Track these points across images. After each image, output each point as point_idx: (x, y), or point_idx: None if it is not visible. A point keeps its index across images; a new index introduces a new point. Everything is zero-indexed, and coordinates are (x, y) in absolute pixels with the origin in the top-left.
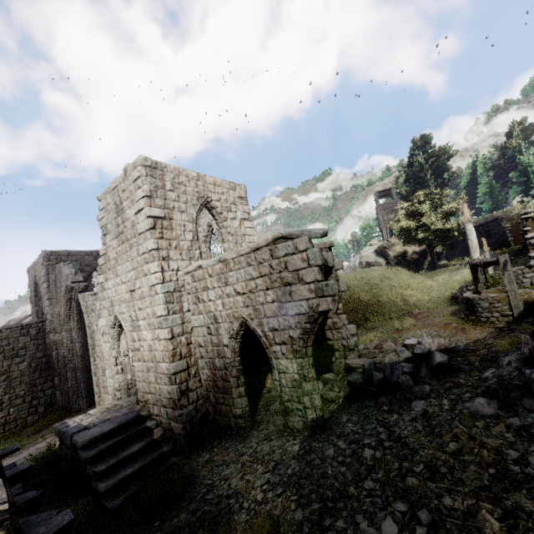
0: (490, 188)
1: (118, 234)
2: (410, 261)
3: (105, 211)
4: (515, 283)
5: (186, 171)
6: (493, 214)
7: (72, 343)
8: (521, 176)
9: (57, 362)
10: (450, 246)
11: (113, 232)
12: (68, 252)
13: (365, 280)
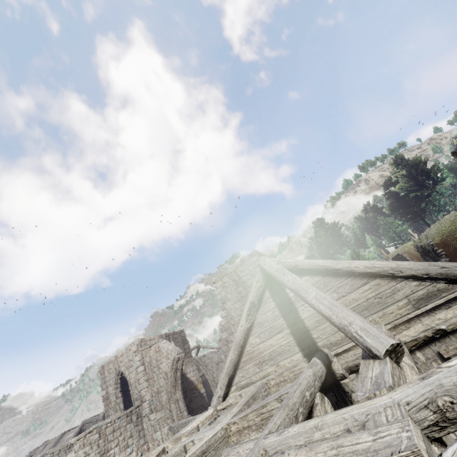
0: (373, 241)
1: (240, 298)
2: None
3: (222, 287)
4: None
5: (266, 255)
6: (395, 252)
7: (180, 413)
8: (386, 231)
9: (163, 442)
10: None
11: (235, 298)
12: (149, 337)
13: None
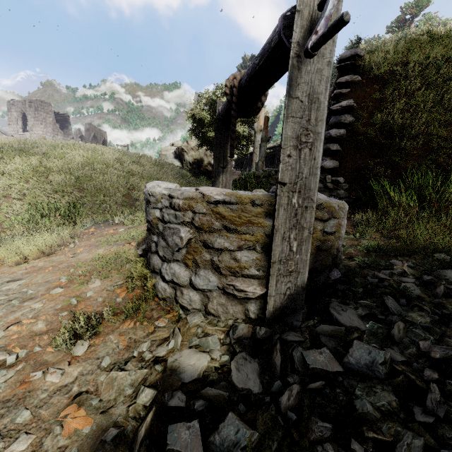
0: None
1: None
2: (203, 172)
3: None
4: (320, 150)
5: None
6: None
7: None
8: None
9: None
10: (240, 166)
11: None
12: None
13: (89, 153)
